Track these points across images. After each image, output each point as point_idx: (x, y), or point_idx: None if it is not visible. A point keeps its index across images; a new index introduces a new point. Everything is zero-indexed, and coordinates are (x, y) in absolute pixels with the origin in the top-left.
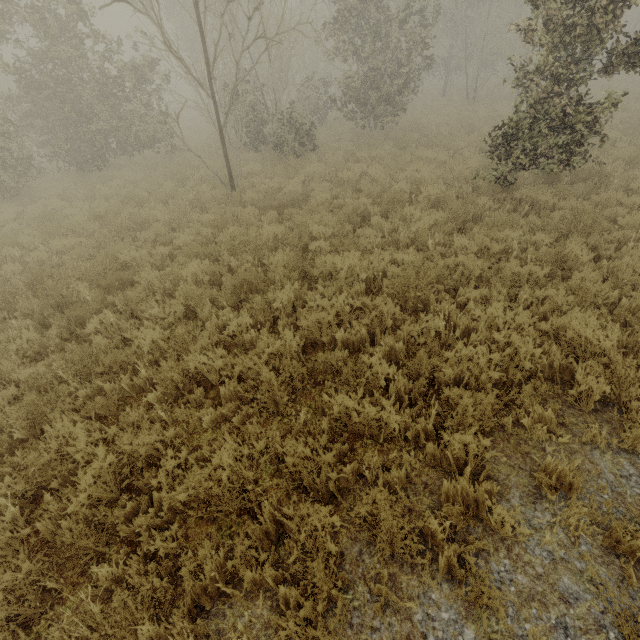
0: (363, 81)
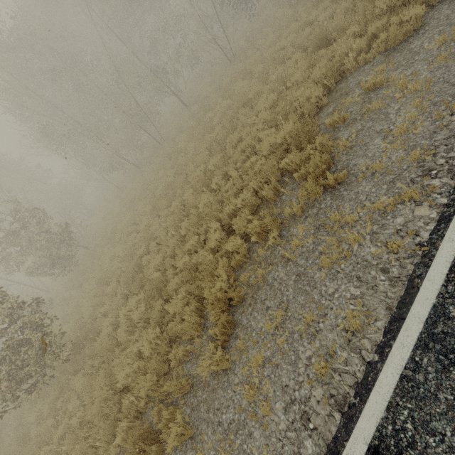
0: (36, 270)
